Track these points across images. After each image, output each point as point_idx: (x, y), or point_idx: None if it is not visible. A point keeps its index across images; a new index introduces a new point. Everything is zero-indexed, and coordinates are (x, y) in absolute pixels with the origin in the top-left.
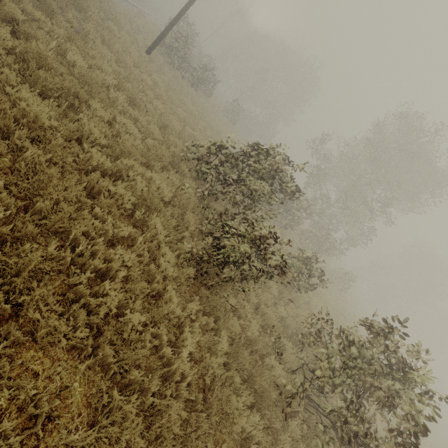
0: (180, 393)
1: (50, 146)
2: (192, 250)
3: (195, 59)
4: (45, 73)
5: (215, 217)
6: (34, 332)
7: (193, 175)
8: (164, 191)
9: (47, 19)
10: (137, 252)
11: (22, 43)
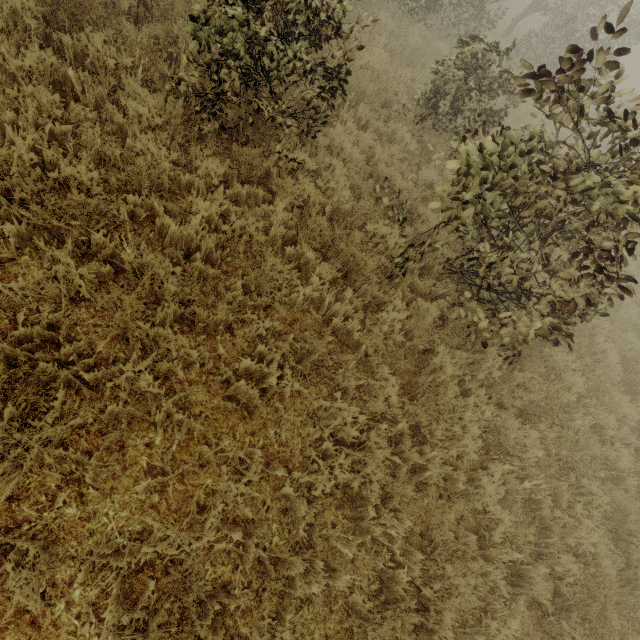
0: (198, 265)
1: None
2: (206, 91)
3: None
4: None
5: None
6: None
7: None
8: None
9: None
10: (90, 105)
11: None
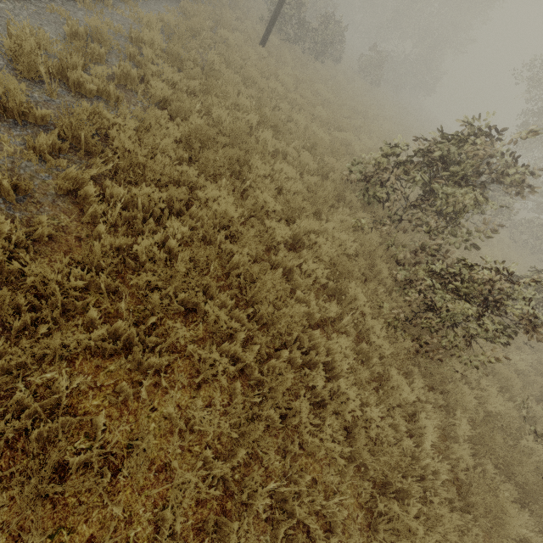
0: (436, 490)
1: (244, 239)
2: (393, 309)
3: (308, 11)
4: (212, 153)
5: (408, 256)
6: (305, 444)
7: (362, 202)
8: (346, 243)
9: (180, 75)
10: (343, 329)
11: (177, 121)
